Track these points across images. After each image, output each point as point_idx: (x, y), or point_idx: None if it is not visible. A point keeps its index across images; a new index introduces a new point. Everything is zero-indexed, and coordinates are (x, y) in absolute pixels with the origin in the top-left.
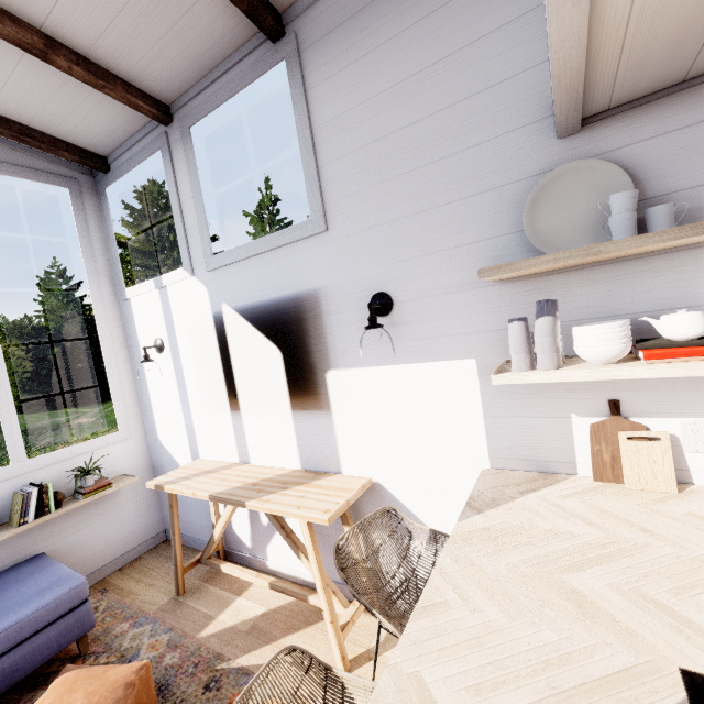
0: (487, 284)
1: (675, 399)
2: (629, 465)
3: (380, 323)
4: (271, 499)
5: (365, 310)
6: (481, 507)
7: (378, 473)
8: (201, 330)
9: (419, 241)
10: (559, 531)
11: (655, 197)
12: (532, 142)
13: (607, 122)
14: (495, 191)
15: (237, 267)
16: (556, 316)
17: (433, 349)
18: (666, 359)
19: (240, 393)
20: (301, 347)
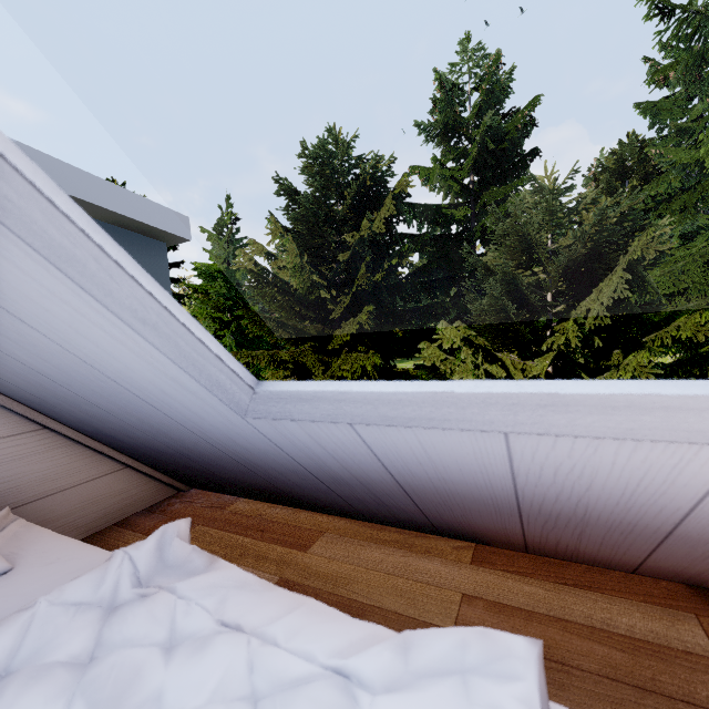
0: None
1: None
2: None
3: None
4: None
5: None
6: None
7: None
8: None
9: None
10: None
11: None
12: None
13: None
14: None
15: None
16: None
17: None
18: None
19: None
20: None
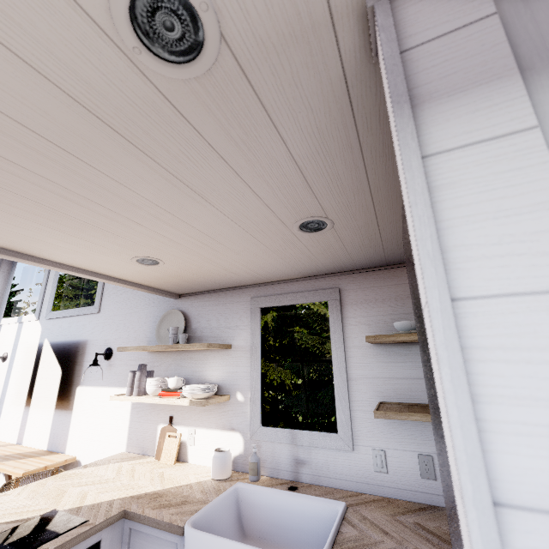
0: (145, 352)
1: (188, 418)
2: (165, 450)
3: (98, 364)
4: (5, 463)
5: (102, 355)
6: (88, 466)
7: (82, 454)
8: (30, 351)
9: (129, 327)
10: (100, 475)
11: (194, 329)
12: (168, 297)
13: (187, 298)
14: (155, 313)
15: (59, 320)
16: (142, 372)
17: (121, 380)
18: (164, 396)
19: (34, 394)
20: (72, 370)
